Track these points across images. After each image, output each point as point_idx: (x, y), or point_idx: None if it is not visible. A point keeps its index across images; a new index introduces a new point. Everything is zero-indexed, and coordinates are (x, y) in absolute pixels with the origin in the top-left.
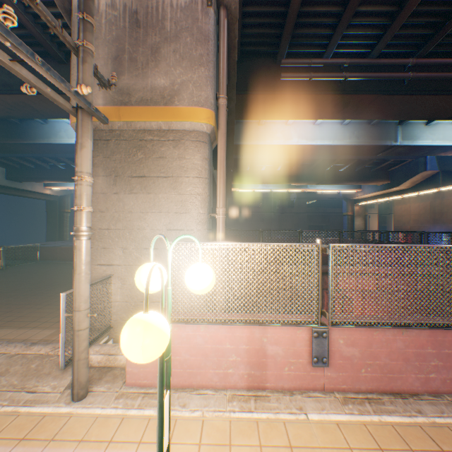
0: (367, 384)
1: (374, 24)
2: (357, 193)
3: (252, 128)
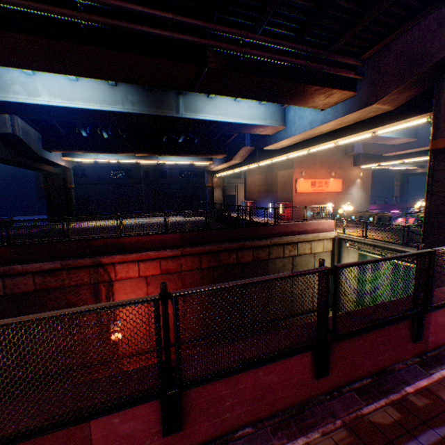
0: None
1: None
2: (211, 165)
3: None
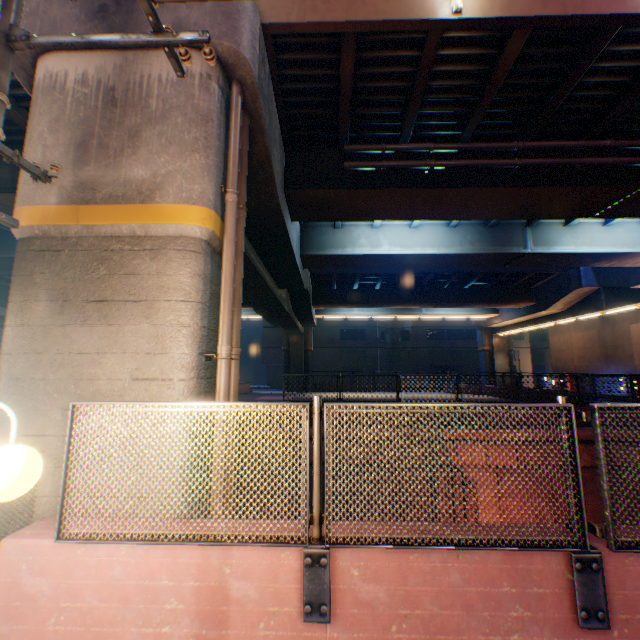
0: None
1: (459, 101)
2: (493, 318)
3: (326, 233)
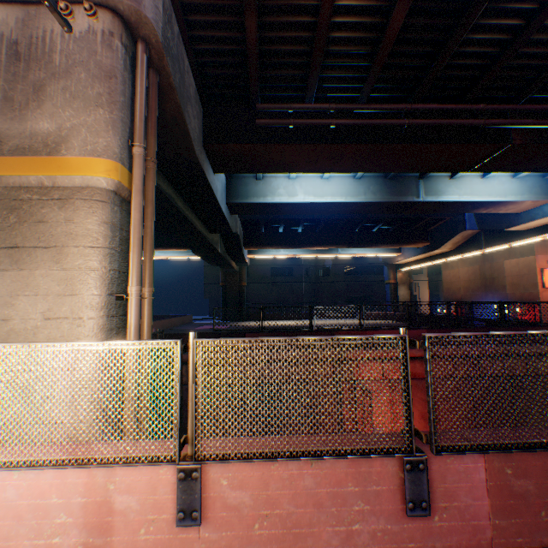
0: (264, 547)
1: (355, 65)
2: (397, 257)
3: (249, 184)
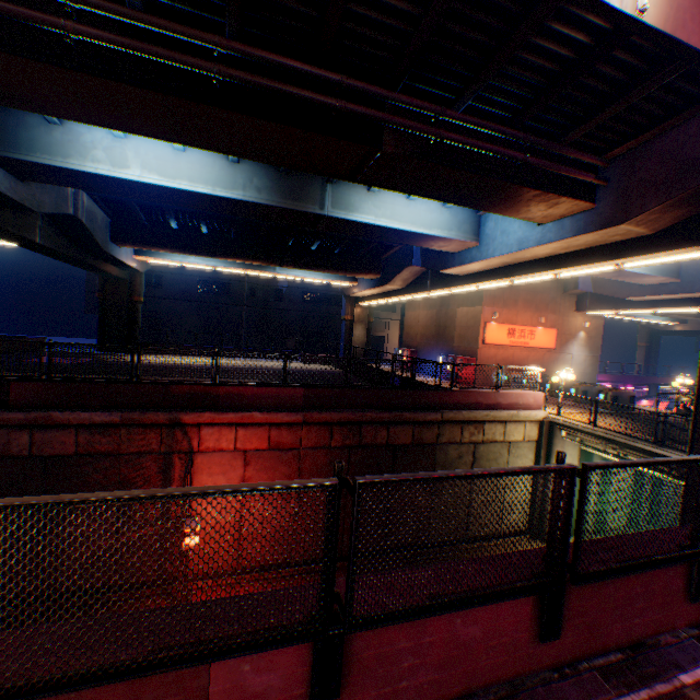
0: None
1: None
2: (353, 288)
3: (35, 128)
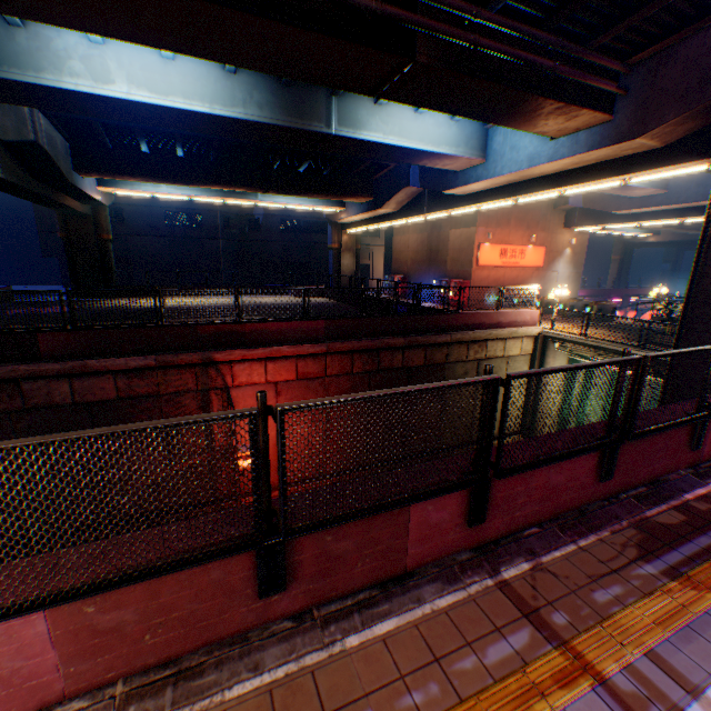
0: None
1: None
2: (341, 213)
3: None
